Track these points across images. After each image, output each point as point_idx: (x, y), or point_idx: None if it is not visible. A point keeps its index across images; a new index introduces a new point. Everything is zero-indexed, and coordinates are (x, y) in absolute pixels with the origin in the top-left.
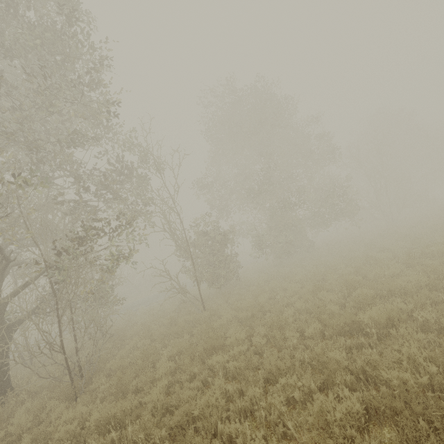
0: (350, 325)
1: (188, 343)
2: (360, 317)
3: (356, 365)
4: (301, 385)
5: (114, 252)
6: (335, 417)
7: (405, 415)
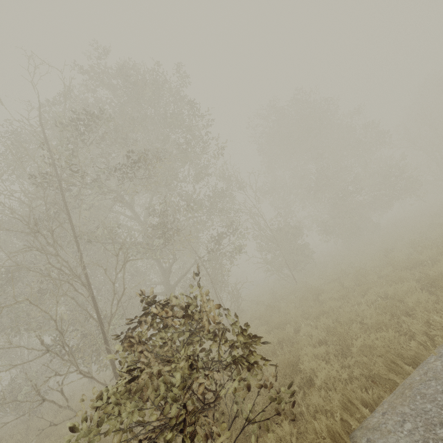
0: (414, 264)
1: (297, 297)
2: (419, 257)
3: (416, 276)
4: (383, 290)
5: (235, 246)
6: (402, 289)
7: (438, 280)
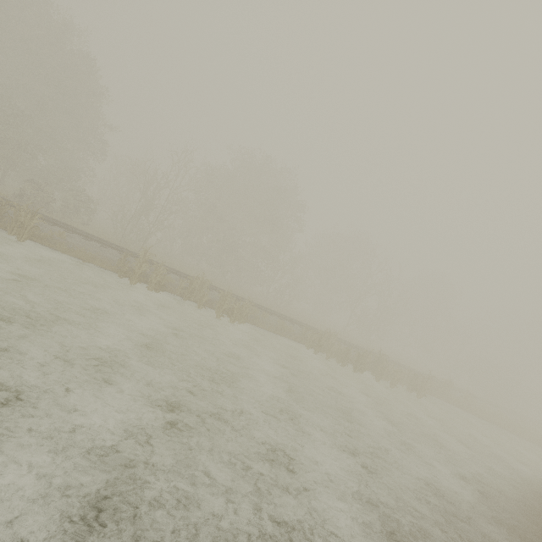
0: None
1: None
2: None
3: None
4: None
5: None
6: None
7: None
